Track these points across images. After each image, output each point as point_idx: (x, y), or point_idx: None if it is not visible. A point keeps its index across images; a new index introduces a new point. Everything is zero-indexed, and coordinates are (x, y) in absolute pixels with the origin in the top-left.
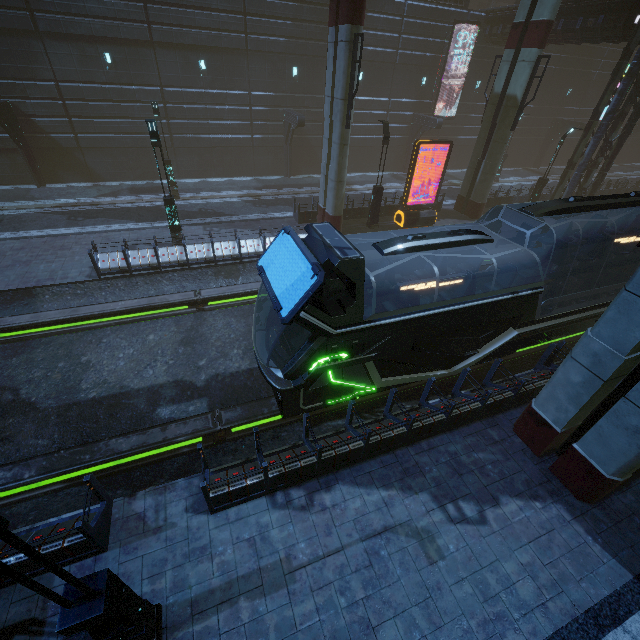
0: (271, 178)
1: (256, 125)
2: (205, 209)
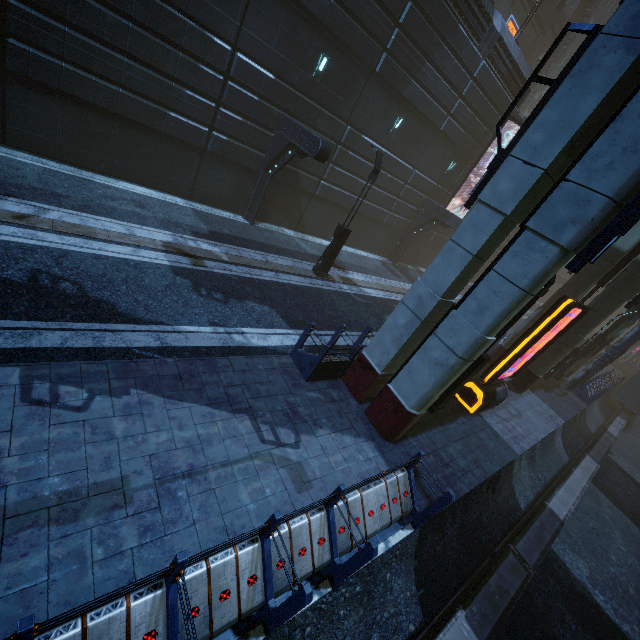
0: (221, 214)
1: (225, 115)
2: (52, 276)
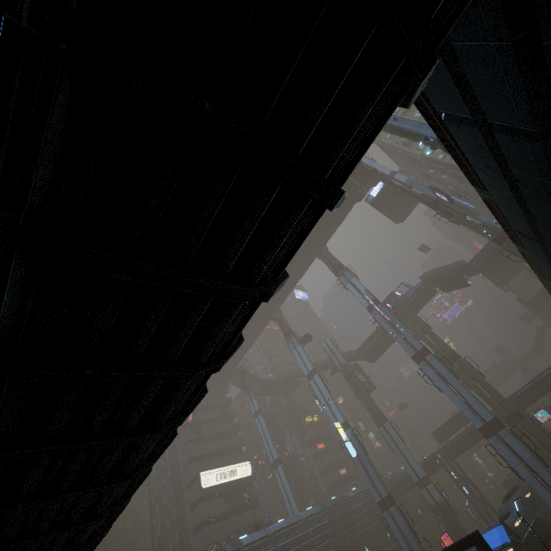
0: None
1: None
2: None
